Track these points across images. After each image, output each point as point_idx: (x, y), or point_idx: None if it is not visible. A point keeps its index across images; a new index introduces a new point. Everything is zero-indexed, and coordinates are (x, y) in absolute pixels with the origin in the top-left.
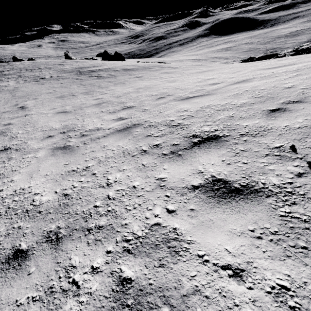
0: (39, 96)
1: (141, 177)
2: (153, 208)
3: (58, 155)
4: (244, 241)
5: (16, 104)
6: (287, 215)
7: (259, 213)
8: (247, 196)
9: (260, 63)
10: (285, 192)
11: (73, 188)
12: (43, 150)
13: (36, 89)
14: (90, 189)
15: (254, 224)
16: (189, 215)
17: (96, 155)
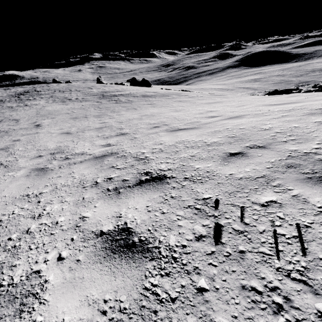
0: (57, 116)
1: (71, 212)
2: (50, 251)
3: (31, 176)
4: (88, 313)
5: (35, 121)
6: (151, 289)
7: (129, 279)
8: (135, 255)
9: (270, 98)
10: (170, 257)
11: (10, 215)
12: (24, 169)
13: (59, 109)
14: (22, 218)
15: (114, 293)
16: (71, 266)
17: (58, 181)
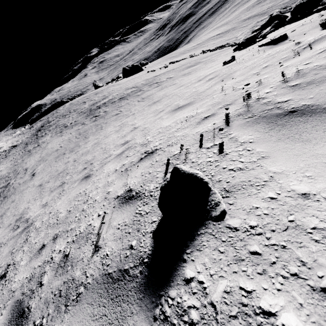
0: (49, 157)
1: None
2: None
3: None
4: None
5: (34, 169)
6: None
7: None
8: None
9: (194, 86)
10: None
11: None
12: None
13: (54, 144)
14: None
15: None
16: None
17: None
